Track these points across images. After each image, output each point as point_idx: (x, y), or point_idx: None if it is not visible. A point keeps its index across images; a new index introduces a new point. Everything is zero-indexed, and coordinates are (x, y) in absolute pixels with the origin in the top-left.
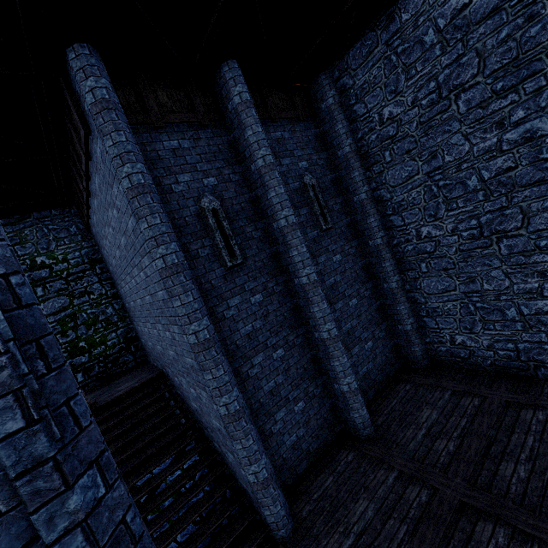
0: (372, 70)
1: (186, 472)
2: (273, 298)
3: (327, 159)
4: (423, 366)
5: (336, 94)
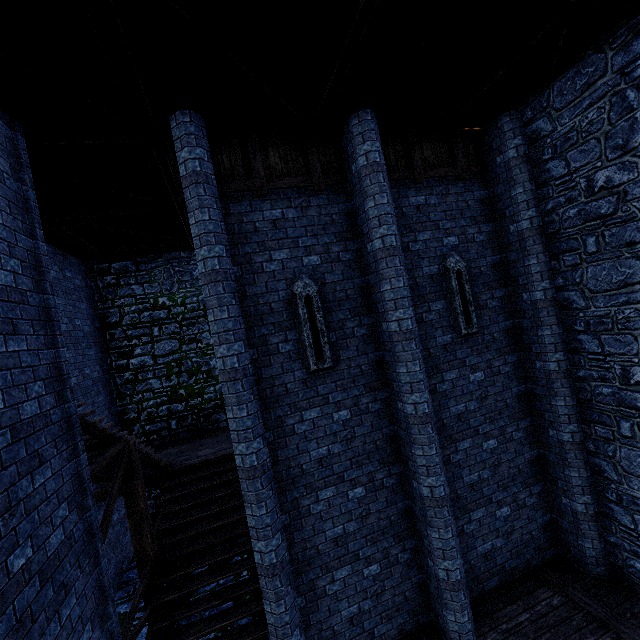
0: (588, 112)
1: (224, 589)
2: (365, 418)
3: (492, 234)
4: (594, 574)
5: (523, 144)
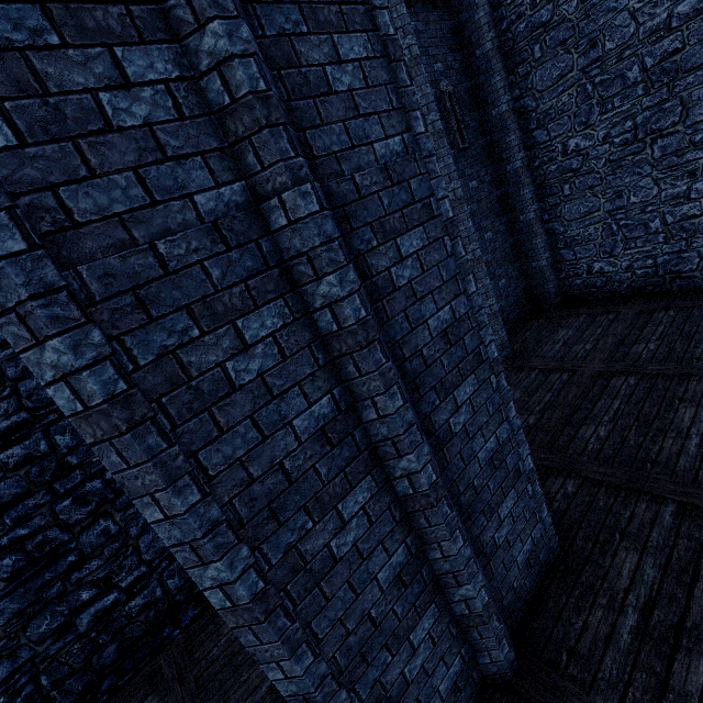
0: None
1: None
2: None
3: (462, 62)
4: (555, 304)
5: None
